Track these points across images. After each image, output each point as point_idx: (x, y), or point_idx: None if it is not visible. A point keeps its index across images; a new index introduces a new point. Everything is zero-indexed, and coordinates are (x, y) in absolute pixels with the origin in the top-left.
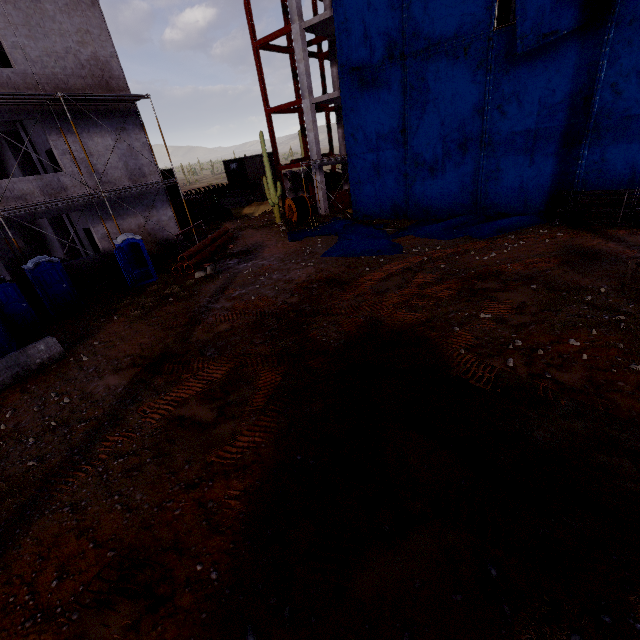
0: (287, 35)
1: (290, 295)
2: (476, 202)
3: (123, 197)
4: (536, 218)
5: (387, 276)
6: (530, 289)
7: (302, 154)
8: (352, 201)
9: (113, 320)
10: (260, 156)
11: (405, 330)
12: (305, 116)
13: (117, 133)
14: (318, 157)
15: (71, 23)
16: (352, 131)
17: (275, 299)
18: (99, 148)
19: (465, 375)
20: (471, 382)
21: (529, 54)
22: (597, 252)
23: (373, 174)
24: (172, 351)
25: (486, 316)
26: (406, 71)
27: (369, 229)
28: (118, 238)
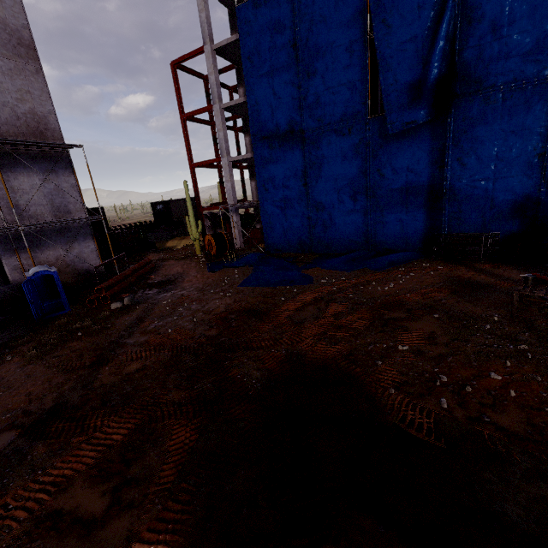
0: (209, 113)
1: (209, 327)
2: (367, 240)
3: (44, 231)
4: (417, 254)
5: (302, 306)
6: (434, 318)
7: (220, 200)
8: (264, 237)
9: (4, 361)
10: (184, 200)
11: (329, 365)
12: (223, 170)
13: (46, 174)
14: (234, 202)
15: (12, 84)
16: (263, 183)
17: (193, 332)
18: (24, 186)
19: (403, 423)
20: (412, 432)
21: (396, 135)
22: (476, 283)
23: (282, 216)
24: (67, 401)
25: (404, 348)
26: (305, 141)
27: (280, 261)
28: (30, 270)
